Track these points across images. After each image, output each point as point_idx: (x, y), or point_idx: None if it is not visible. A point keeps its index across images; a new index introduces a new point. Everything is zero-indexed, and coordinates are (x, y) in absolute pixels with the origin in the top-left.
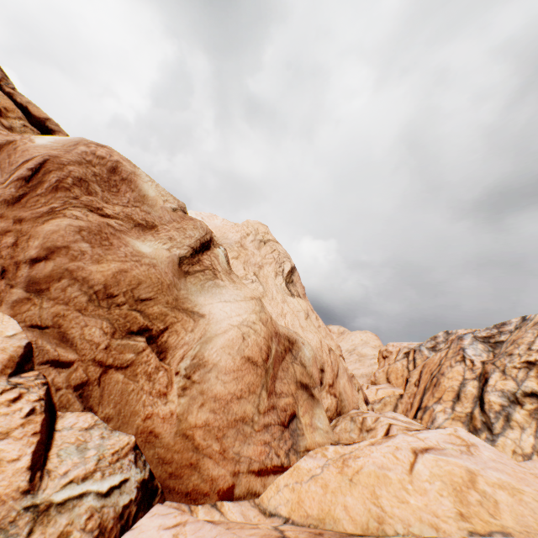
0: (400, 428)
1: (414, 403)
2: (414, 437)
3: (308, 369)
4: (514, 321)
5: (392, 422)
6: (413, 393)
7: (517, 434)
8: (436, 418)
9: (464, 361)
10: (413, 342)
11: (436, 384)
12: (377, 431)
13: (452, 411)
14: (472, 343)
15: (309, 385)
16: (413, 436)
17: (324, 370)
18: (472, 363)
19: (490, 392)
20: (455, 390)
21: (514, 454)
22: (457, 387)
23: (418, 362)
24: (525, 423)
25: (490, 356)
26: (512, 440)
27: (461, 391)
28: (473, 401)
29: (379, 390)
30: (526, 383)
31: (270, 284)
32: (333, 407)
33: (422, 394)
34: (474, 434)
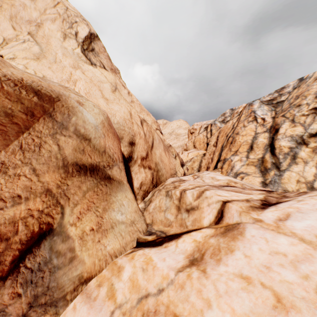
0: (242, 208)
1: (214, 158)
2: (291, 237)
3: (97, 142)
4: (291, 84)
5: (226, 197)
6: (212, 152)
7: (301, 167)
8: (235, 166)
9: (256, 120)
10: (209, 120)
11: (233, 142)
12: (203, 213)
13: (247, 159)
14: (260, 106)
15: (101, 165)
16: (285, 234)
17: (135, 143)
18: (264, 120)
19: (281, 139)
20: (249, 143)
21: (299, 183)
22: (251, 141)
23: (213, 132)
24: (309, 158)
25: (273, 114)
26: (296, 172)
27: (253, 143)
28: (264, 149)
29: (189, 153)
30: (313, 126)
31: (53, 46)
32: (148, 180)
33: (220, 151)
34: (265, 173)
